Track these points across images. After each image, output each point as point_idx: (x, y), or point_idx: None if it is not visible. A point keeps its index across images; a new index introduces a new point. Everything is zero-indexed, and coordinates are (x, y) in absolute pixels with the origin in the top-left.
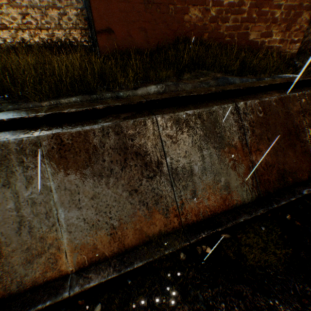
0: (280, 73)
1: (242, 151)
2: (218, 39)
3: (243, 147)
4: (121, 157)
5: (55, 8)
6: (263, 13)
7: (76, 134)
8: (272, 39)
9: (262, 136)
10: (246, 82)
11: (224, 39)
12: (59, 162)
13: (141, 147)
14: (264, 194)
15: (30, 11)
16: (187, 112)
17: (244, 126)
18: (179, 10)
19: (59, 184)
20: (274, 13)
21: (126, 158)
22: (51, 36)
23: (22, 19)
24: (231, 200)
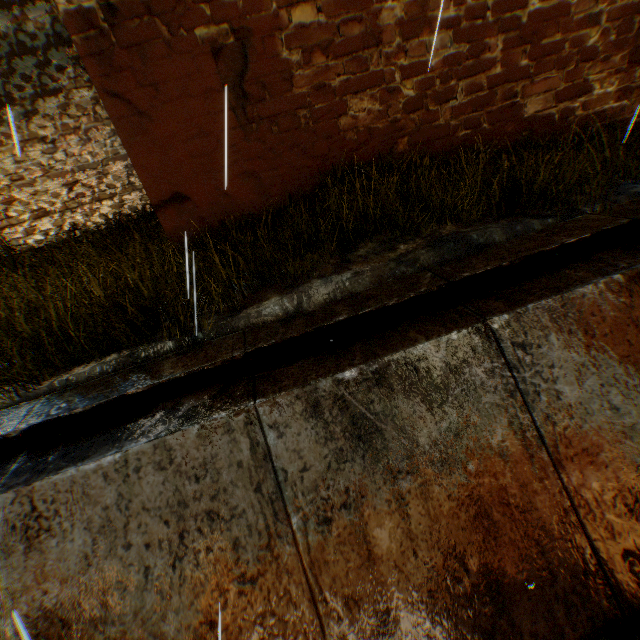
0: (633, 183)
1: (529, 462)
2: (438, 140)
3: (530, 451)
4: (172, 529)
5: (118, 158)
6: (547, 49)
7: (66, 484)
8: (593, 96)
9: (592, 405)
10: (527, 233)
11: (453, 136)
12: (27, 562)
13: (222, 496)
14: (633, 602)
15: (80, 175)
16: (340, 376)
17: (523, 383)
18: (322, 112)
19: (24, 620)
20: (581, 38)
21: (183, 531)
22: (120, 206)
23: (69, 192)
24: (513, 634)
